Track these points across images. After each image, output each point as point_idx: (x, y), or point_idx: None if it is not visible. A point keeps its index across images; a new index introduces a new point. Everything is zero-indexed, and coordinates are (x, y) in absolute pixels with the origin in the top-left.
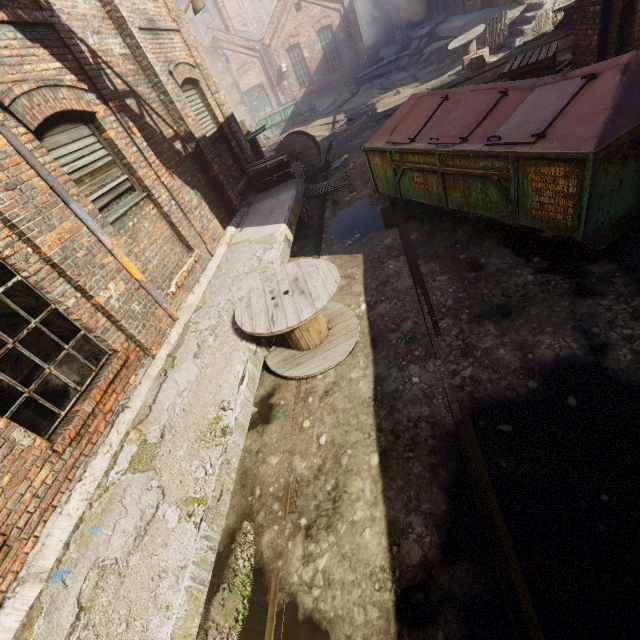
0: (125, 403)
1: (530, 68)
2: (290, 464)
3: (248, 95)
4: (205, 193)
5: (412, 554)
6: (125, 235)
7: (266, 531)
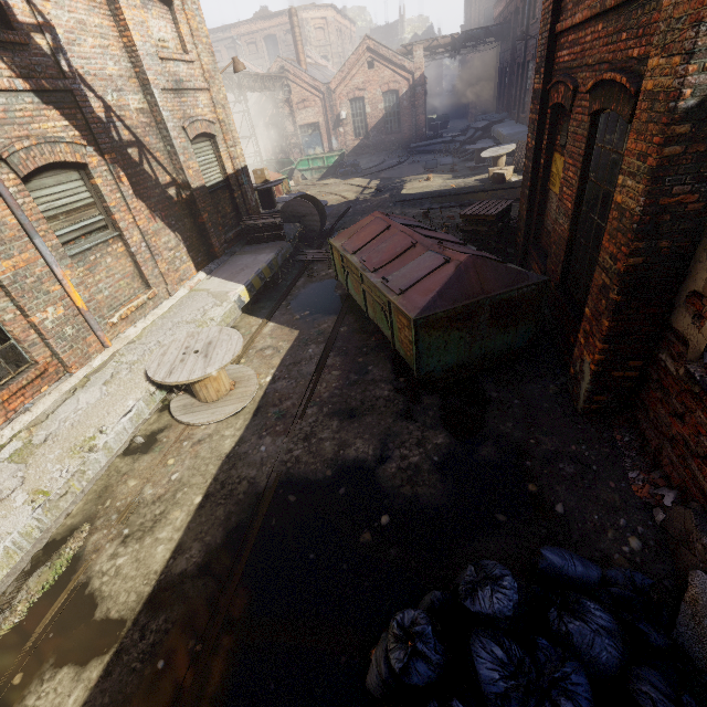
0: (29, 407)
1: (480, 218)
2: (142, 489)
3: (302, 130)
4: (187, 236)
5: (179, 566)
6: (83, 267)
7: (97, 532)
